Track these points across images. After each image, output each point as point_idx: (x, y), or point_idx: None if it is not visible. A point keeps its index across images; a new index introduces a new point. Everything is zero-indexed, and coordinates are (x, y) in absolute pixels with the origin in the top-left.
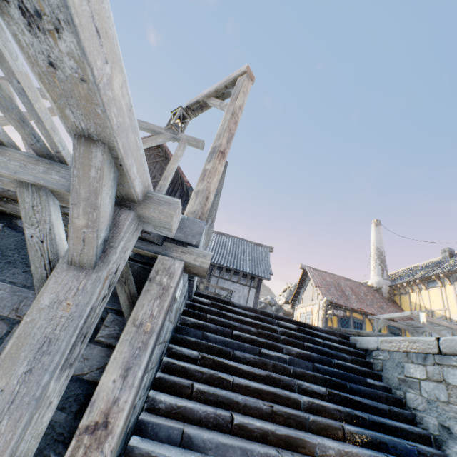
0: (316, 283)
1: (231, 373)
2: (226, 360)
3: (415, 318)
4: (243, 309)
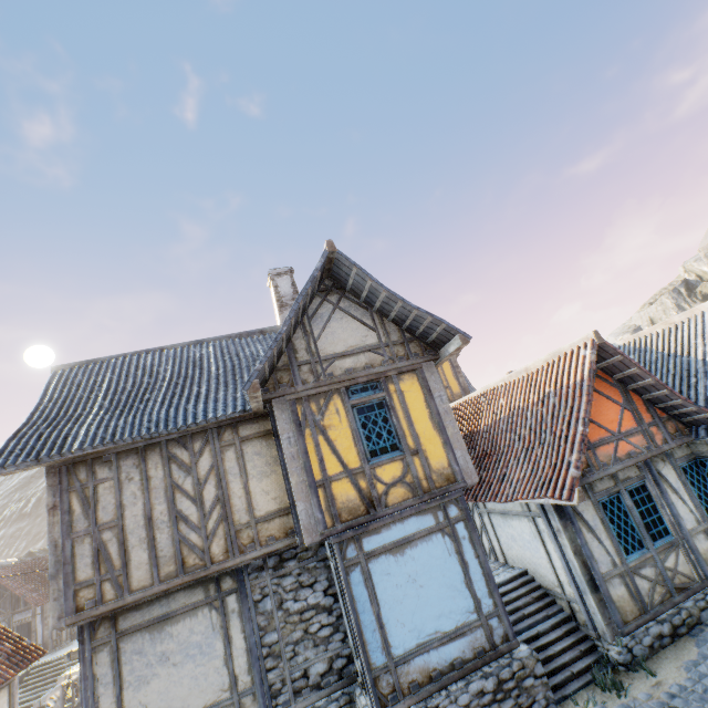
0: None
1: (27, 707)
2: (24, 706)
3: None
4: (57, 660)
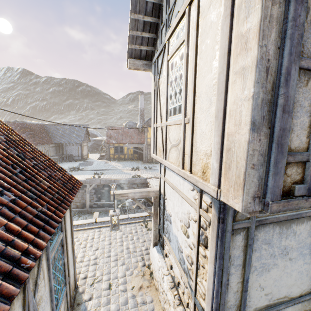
0: (107, 136)
1: None
2: None
3: (126, 147)
4: None
